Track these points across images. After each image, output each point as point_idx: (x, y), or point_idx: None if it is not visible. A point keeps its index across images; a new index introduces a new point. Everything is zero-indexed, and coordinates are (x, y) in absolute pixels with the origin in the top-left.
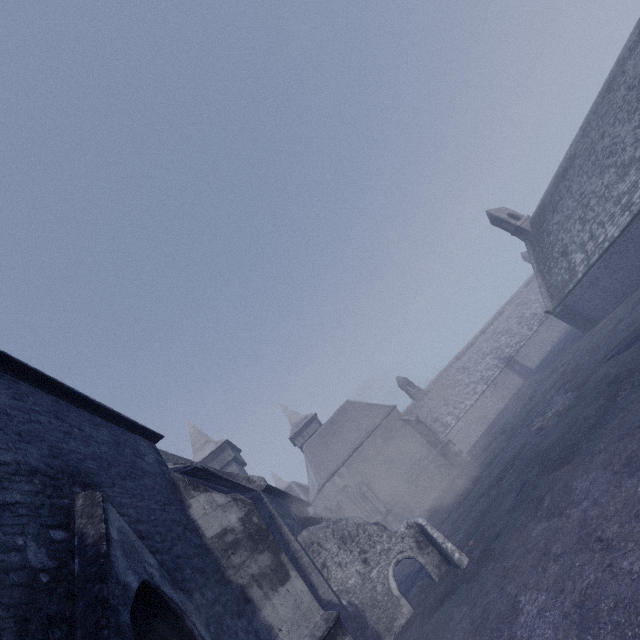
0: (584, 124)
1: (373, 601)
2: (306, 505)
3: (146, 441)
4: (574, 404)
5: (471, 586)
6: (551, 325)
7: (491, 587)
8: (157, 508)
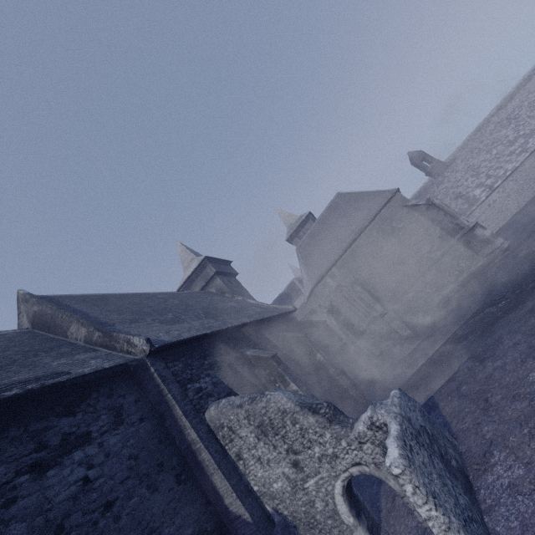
0: None
1: (310, 519)
2: (289, 313)
3: None
4: None
5: None
6: None
7: None
8: None
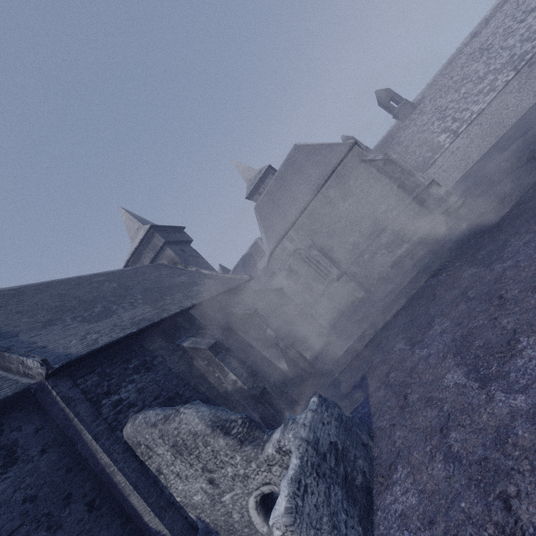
0: None
1: (229, 527)
2: (243, 284)
3: None
4: None
5: None
6: None
7: None
8: None
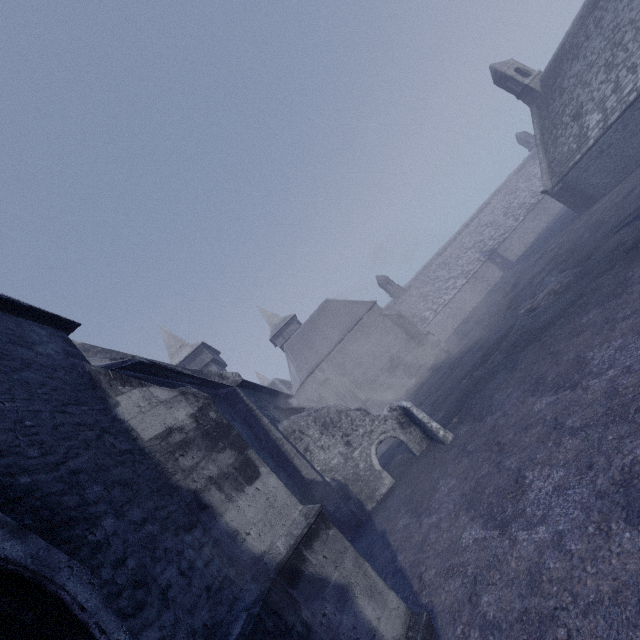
0: None
1: (356, 476)
2: (289, 398)
3: (46, 328)
4: (576, 280)
5: (459, 460)
6: (538, 215)
7: (484, 462)
8: (45, 410)
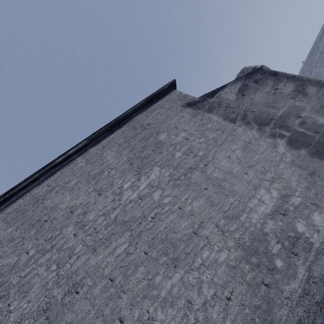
0: (302, 69)
1: None
2: None
3: None
4: None
5: None
6: None
7: None
8: None
